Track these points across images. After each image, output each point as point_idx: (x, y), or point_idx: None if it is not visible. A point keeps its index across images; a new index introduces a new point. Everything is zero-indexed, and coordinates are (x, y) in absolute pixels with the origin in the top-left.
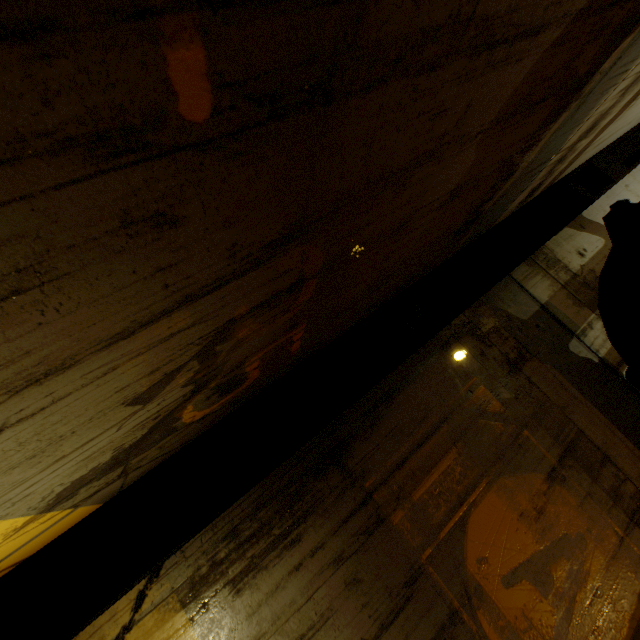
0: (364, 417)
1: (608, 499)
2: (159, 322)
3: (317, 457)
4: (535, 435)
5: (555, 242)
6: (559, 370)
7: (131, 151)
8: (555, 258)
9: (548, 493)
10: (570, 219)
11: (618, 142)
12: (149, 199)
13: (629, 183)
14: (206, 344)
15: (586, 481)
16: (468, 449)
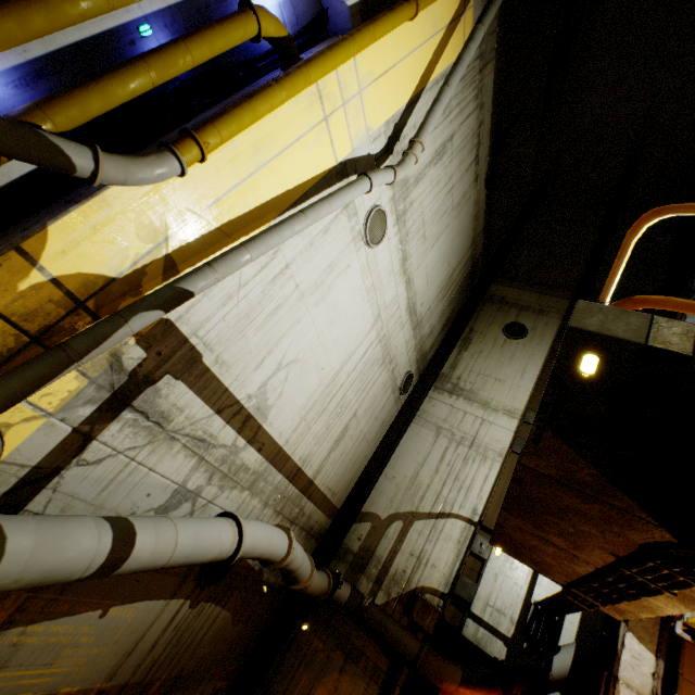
0: (275, 671)
1: (362, 672)
2: None
3: (261, 694)
4: (336, 653)
5: (348, 537)
6: (346, 615)
7: None
8: (347, 548)
9: (340, 678)
10: (347, 528)
11: (375, 453)
12: None
13: (387, 472)
14: None
15: (354, 667)
16: (311, 670)
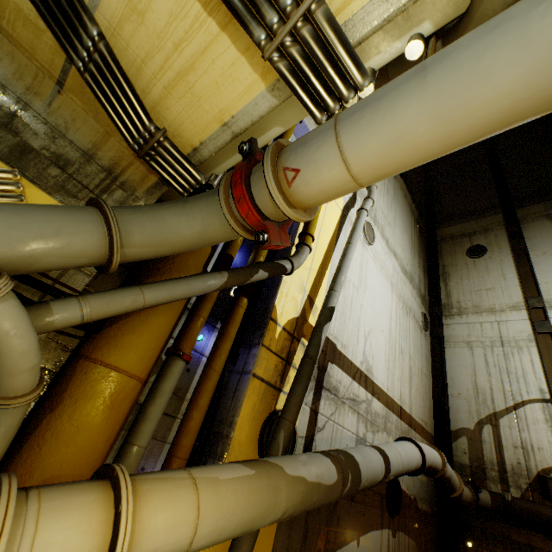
0: None
1: None
2: None
3: None
4: None
5: (454, 455)
6: (496, 519)
7: None
8: (460, 464)
9: None
10: (449, 448)
11: (433, 382)
12: None
13: (451, 392)
14: None
15: None
16: None
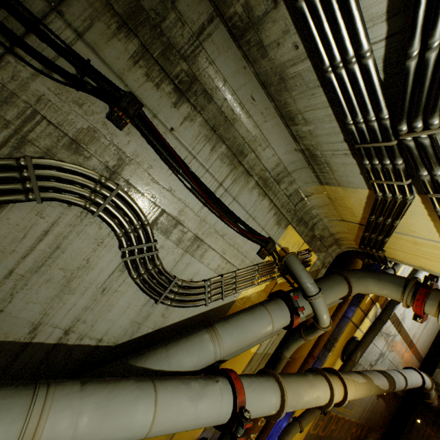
0: (404, 438)
1: None
2: (370, 439)
3: None
4: None
5: (434, 375)
6: None
7: (368, 436)
8: (435, 382)
9: None
10: (432, 370)
11: None
12: (369, 437)
13: None
14: (373, 438)
15: None
16: None
